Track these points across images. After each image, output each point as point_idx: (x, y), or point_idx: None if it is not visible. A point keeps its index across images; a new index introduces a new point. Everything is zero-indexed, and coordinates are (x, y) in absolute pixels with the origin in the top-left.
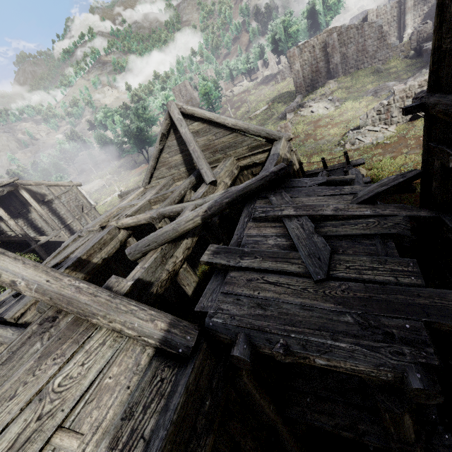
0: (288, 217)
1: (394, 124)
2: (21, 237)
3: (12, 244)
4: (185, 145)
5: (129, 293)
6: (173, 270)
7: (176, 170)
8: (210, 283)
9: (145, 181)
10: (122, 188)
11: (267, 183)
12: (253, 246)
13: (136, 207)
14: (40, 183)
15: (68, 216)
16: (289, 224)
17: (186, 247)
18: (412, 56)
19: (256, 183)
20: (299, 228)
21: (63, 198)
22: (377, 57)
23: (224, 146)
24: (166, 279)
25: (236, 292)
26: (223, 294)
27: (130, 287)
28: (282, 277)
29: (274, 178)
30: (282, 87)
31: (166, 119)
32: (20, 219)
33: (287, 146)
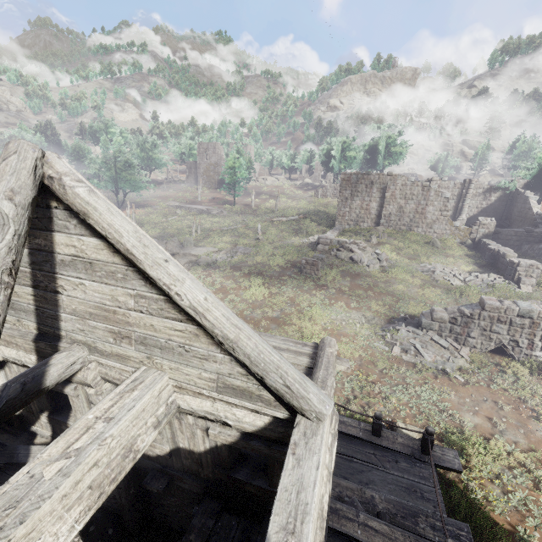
0: None
1: (468, 347)
2: None
3: None
4: (48, 275)
5: None
6: None
7: (13, 317)
8: None
9: None
10: None
11: None
12: None
13: None
14: None
15: None
16: None
17: None
18: (468, 245)
19: None
20: None
21: None
22: (433, 228)
23: (151, 337)
24: None
25: None
26: None
27: None
28: None
29: None
30: (321, 204)
31: None
32: None
33: (329, 437)
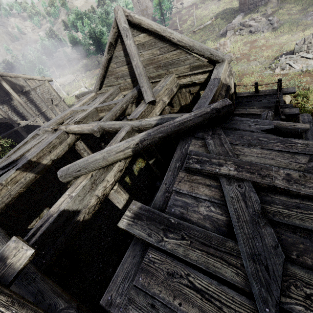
0: (227, 177)
1: None
2: (6, 120)
3: (0, 124)
4: None
5: (52, 226)
6: (102, 194)
7: (123, 80)
8: (125, 258)
9: (96, 87)
10: (87, 84)
11: (206, 121)
12: (182, 212)
13: (84, 114)
14: (18, 76)
15: (43, 105)
16: (227, 189)
17: (118, 170)
18: None
19: (194, 119)
20: (240, 201)
21: (38, 90)
22: None
23: (167, 62)
24: (94, 204)
25: (152, 291)
26: (136, 290)
27: (29, 258)
28: (212, 285)
29: (215, 116)
30: (227, 3)
31: (113, 26)
32: (5, 105)
33: (228, 69)
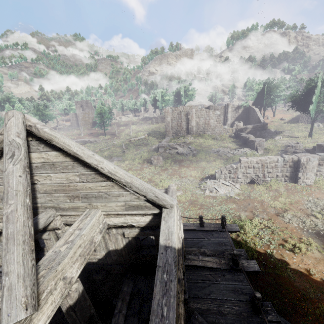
0: None
1: (239, 183)
2: None
3: None
4: None
5: None
6: None
7: None
8: None
9: None
10: None
11: None
12: None
13: None
14: None
15: None
16: None
17: None
18: (233, 136)
19: None
20: None
21: None
22: (215, 130)
23: (90, 193)
24: None
25: None
26: None
27: None
28: None
29: None
30: (156, 127)
31: (1, 132)
32: None
33: (177, 216)
